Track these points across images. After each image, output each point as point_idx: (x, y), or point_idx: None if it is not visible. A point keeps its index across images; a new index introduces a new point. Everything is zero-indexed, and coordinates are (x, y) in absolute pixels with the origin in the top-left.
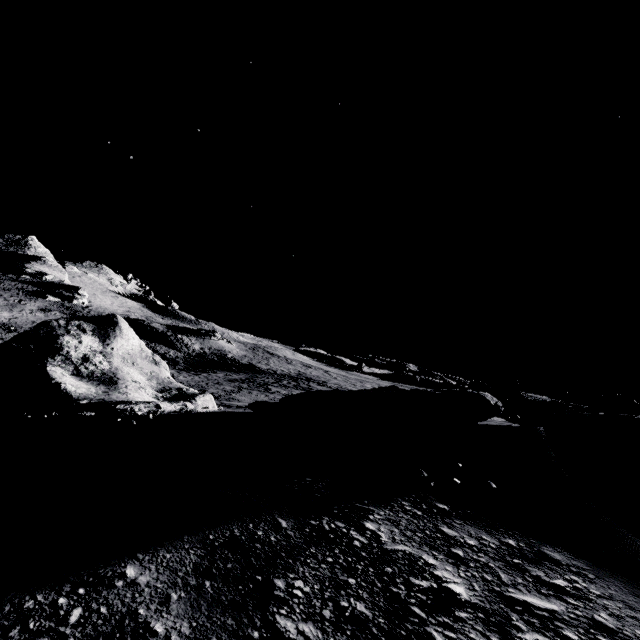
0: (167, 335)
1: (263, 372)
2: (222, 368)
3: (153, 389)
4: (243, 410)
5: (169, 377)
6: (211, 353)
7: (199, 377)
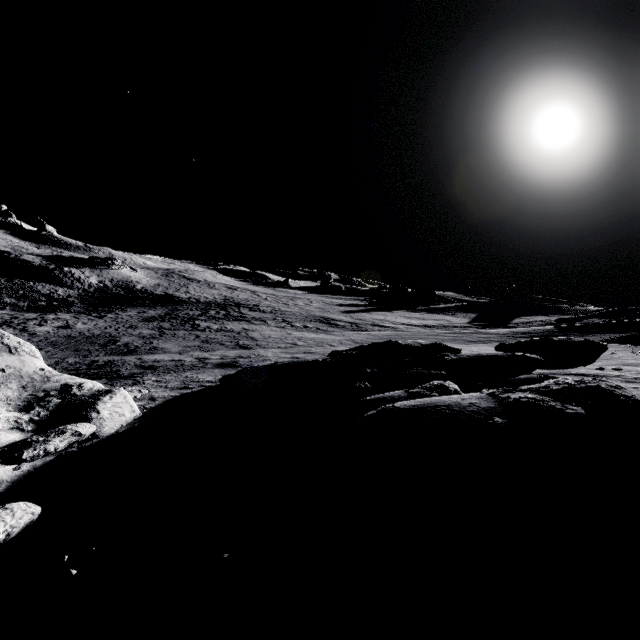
0: (48, 269)
1: (184, 302)
2: (133, 303)
3: (10, 406)
4: (176, 382)
5: (43, 368)
6: (114, 286)
7: (104, 321)
